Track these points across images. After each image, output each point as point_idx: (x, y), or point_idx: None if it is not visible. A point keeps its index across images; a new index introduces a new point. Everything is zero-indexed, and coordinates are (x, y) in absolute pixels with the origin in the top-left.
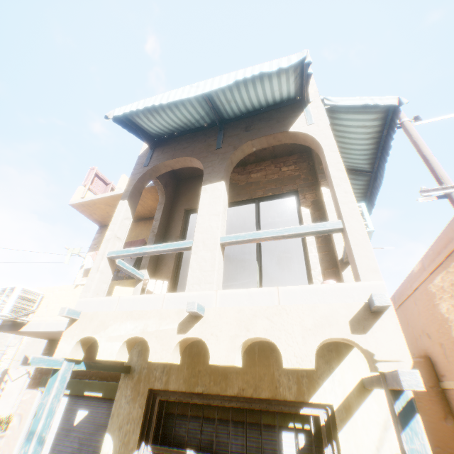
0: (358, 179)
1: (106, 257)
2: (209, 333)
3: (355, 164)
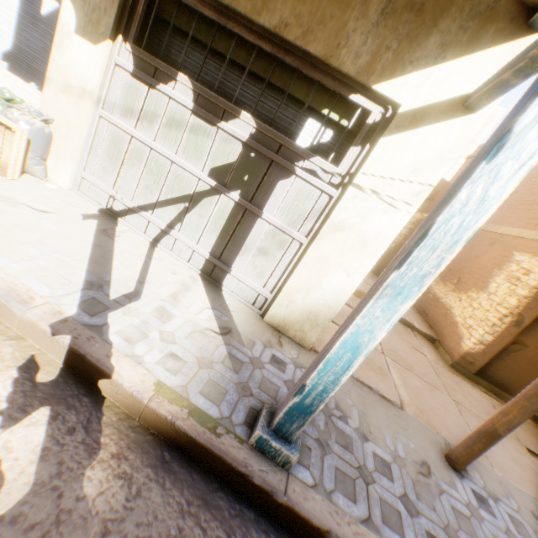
0: None
1: None
2: None
3: None
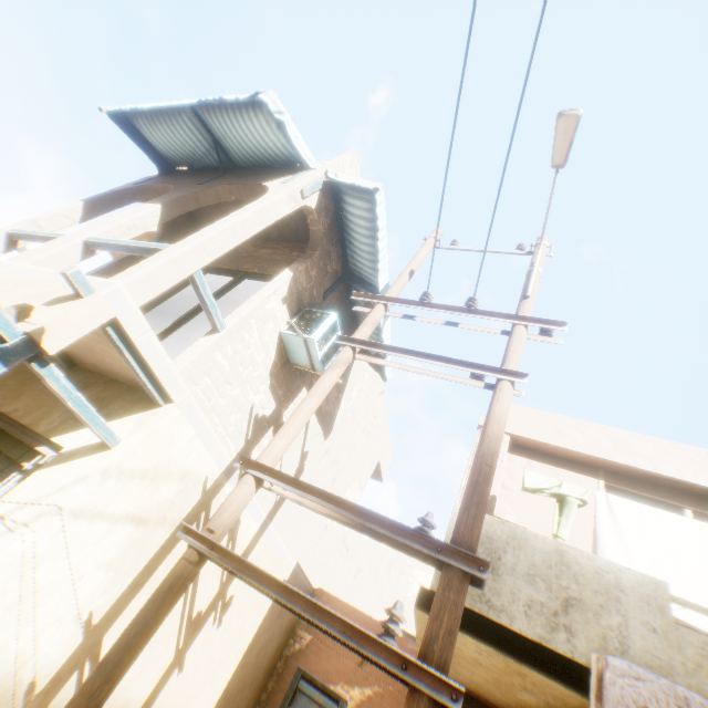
0: None
1: (7, 232)
2: None
3: (370, 276)
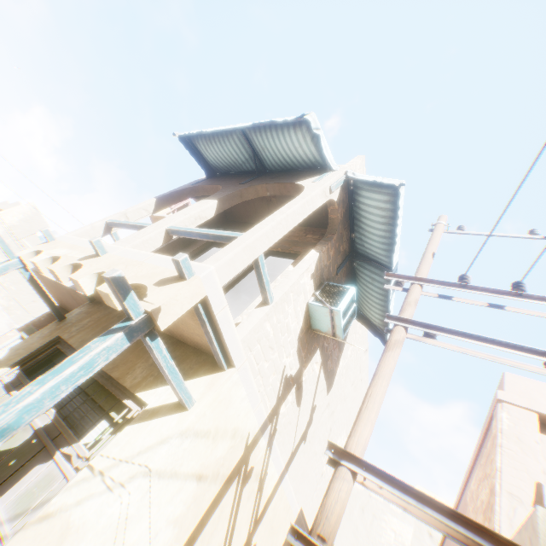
0: (382, 276)
1: (106, 222)
2: (91, 264)
3: (378, 255)
